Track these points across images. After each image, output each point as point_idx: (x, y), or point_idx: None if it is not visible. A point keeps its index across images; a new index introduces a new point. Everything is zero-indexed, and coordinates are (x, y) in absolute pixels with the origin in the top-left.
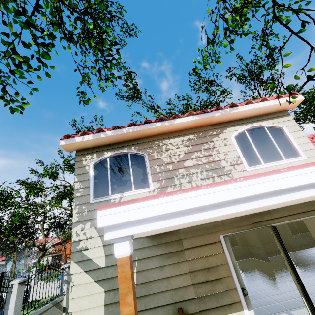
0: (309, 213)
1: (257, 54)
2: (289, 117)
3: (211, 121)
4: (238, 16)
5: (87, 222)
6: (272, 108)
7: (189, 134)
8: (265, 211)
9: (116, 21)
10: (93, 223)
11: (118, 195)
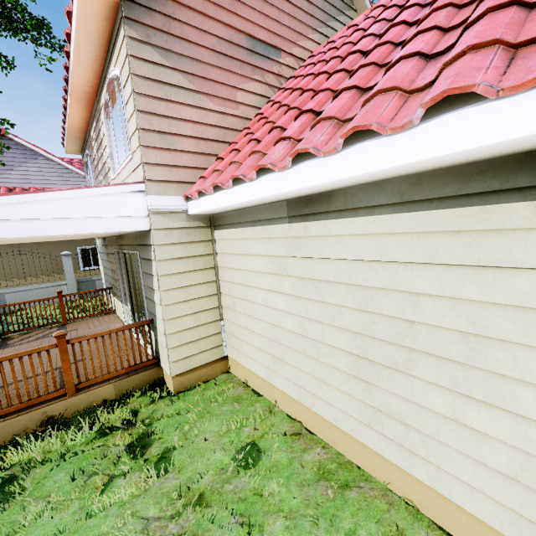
0: (134, 248)
1: None
2: (121, 33)
3: (87, 92)
4: None
5: None
6: (90, 25)
7: (94, 119)
8: (122, 235)
9: None
10: None
11: None
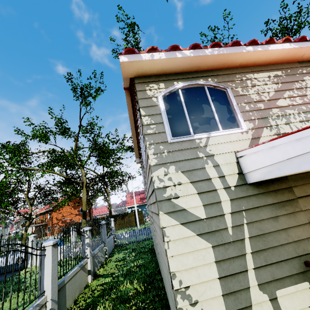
0: None
1: (301, 6)
2: None
3: (303, 56)
4: None
5: (170, 165)
6: None
7: (275, 70)
8: None
9: None
10: (178, 167)
11: (204, 134)
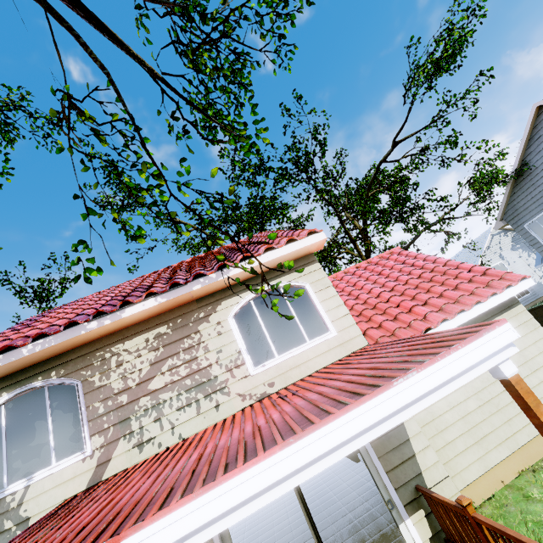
0: None
1: (295, 136)
2: (315, 266)
3: (194, 296)
4: (144, 175)
5: None
6: (286, 257)
7: (159, 325)
8: None
9: (22, 110)
10: None
11: (21, 483)
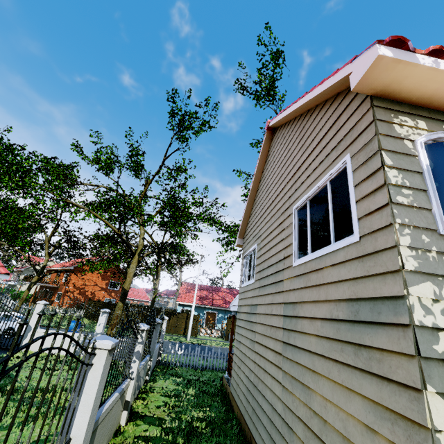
0: None
1: None
2: None
3: None
4: None
5: None
6: None
7: None
8: None
9: None
10: None
11: None
